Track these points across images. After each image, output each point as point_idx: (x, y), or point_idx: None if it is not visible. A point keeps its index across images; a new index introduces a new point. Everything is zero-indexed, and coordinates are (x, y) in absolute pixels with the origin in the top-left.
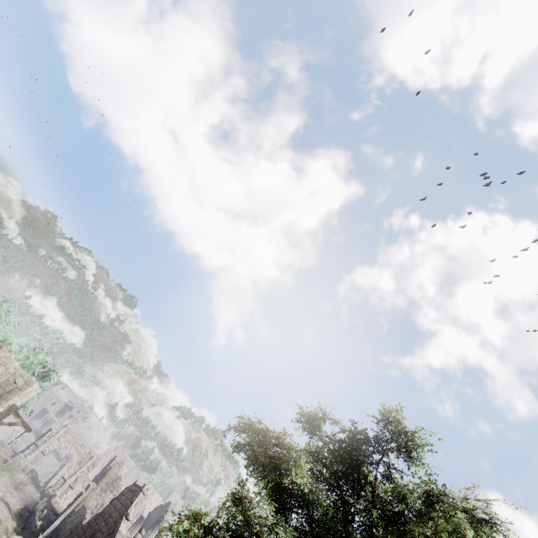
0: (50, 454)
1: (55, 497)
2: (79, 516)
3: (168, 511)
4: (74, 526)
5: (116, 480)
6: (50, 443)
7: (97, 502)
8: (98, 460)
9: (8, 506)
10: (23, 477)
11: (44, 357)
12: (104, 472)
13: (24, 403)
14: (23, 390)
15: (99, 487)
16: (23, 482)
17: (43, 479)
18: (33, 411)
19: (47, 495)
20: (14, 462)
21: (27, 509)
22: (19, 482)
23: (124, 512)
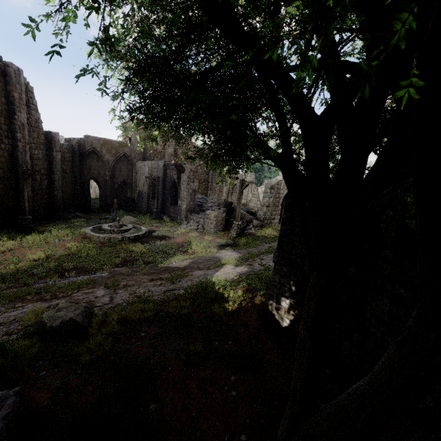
0: None
1: None
2: None
3: None
4: None
5: None
6: None
7: None
8: None
9: None
10: None
11: None
12: None
13: None
14: None
15: None
16: None
17: None
18: None
19: None
20: None
21: None
22: None
23: None
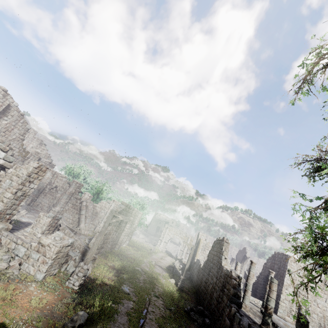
0: (170, 243)
1: (183, 259)
2: (197, 264)
3: (246, 252)
4: (197, 269)
5: (206, 243)
6: (165, 237)
7: (203, 256)
8: (192, 238)
9: (161, 267)
10: (163, 254)
11: (136, 200)
12: (197, 241)
13: (141, 222)
14: (131, 213)
15: (199, 249)
16: (164, 256)
17: (174, 254)
18: (146, 224)
19: (178, 259)
20: (155, 249)
21: (170, 267)
22: (161, 256)
23: (220, 255)
